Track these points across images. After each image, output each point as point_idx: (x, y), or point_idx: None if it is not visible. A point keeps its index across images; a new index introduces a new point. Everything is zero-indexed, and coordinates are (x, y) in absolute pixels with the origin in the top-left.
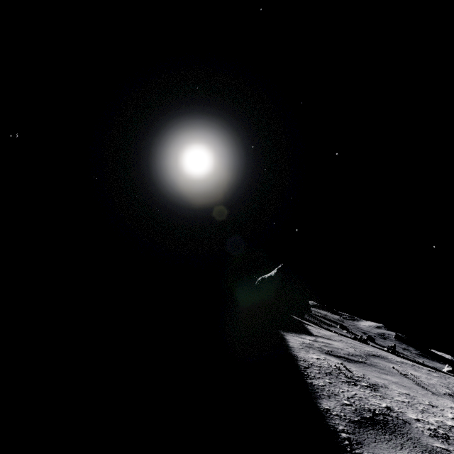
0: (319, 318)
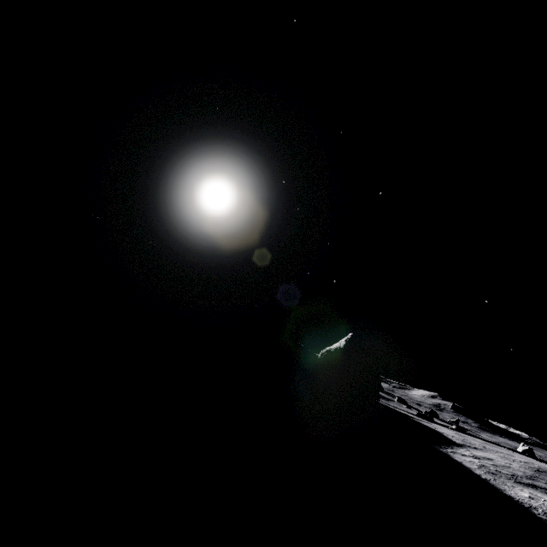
0: None
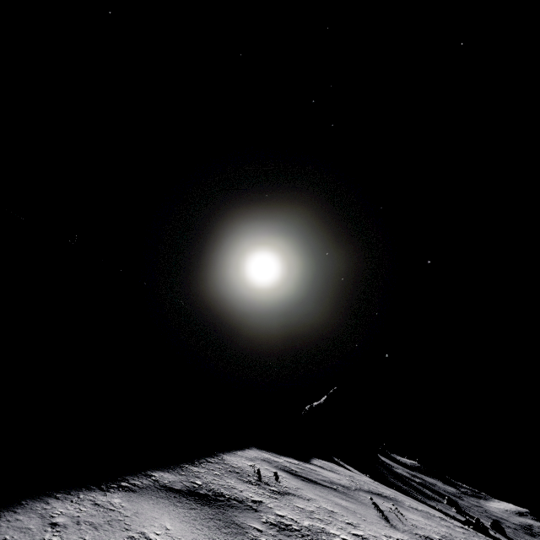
0: (414, 485)
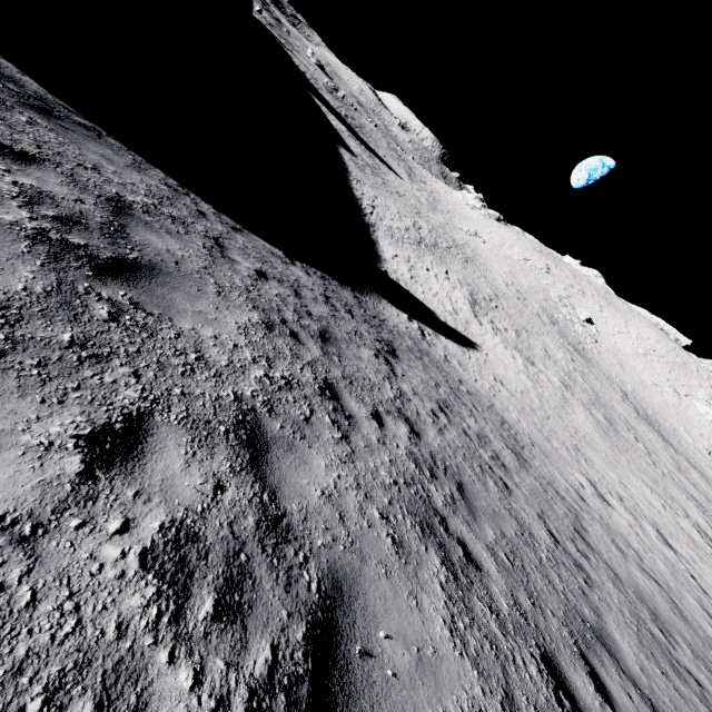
0: None
